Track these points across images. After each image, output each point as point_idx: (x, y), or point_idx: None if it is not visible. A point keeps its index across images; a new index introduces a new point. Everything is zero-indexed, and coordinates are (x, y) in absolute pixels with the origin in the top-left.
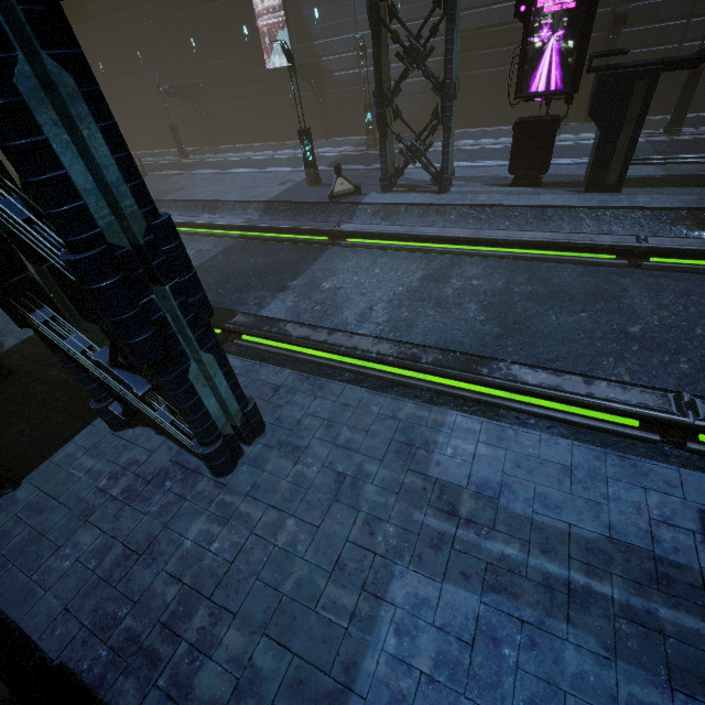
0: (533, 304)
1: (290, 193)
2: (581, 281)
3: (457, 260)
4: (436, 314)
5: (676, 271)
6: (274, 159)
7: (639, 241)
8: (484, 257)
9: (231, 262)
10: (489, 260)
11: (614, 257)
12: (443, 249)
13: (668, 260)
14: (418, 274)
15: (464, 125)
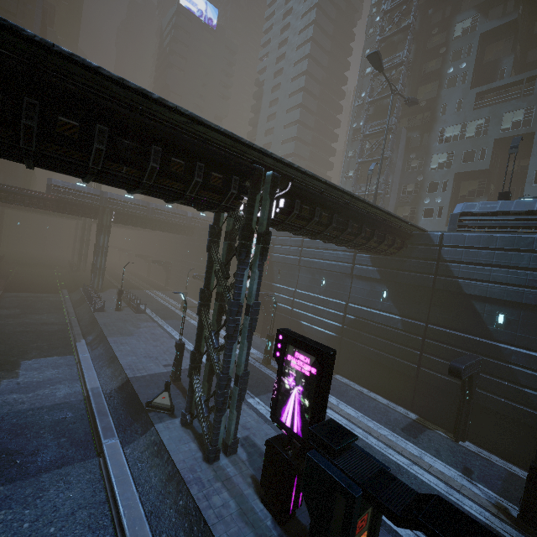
0: None
1: (151, 379)
2: None
3: None
4: None
5: None
6: None
7: None
8: None
9: (35, 422)
10: None
11: None
12: None
13: None
14: None
15: (351, 377)
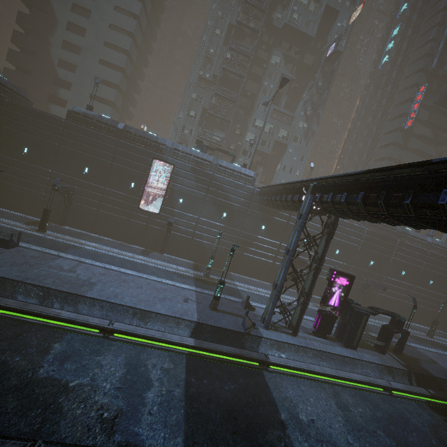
0: (395, 427)
1: (206, 315)
2: (388, 406)
3: (334, 388)
4: (377, 443)
5: (401, 398)
6: (144, 264)
7: (390, 384)
8: (341, 386)
9: (212, 389)
10: (345, 389)
11: (383, 389)
12: (324, 380)
13: (397, 392)
14: (333, 403)
15: (237, 271)
